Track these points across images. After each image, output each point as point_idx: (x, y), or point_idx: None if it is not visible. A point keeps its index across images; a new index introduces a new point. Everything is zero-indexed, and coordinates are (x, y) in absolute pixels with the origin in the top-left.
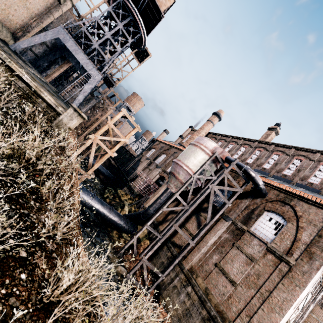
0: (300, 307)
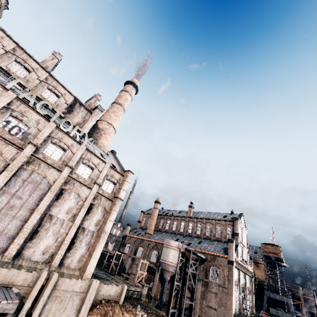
0: (237, 300)
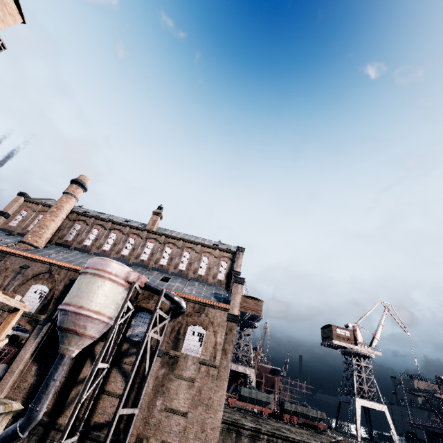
0: None
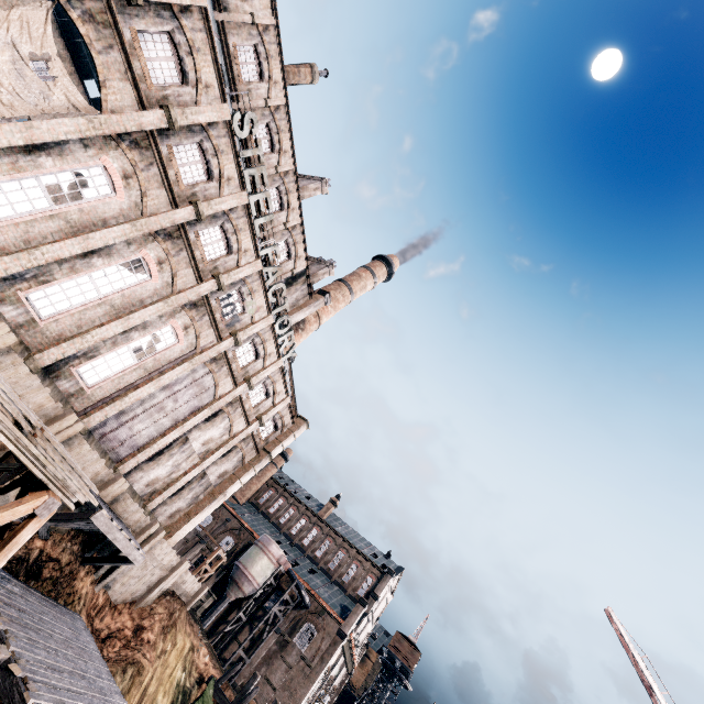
0: (312, 695)
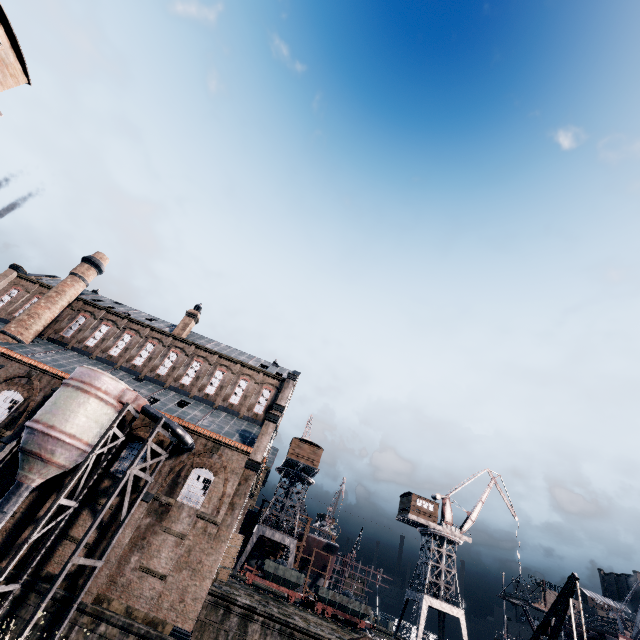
0: None
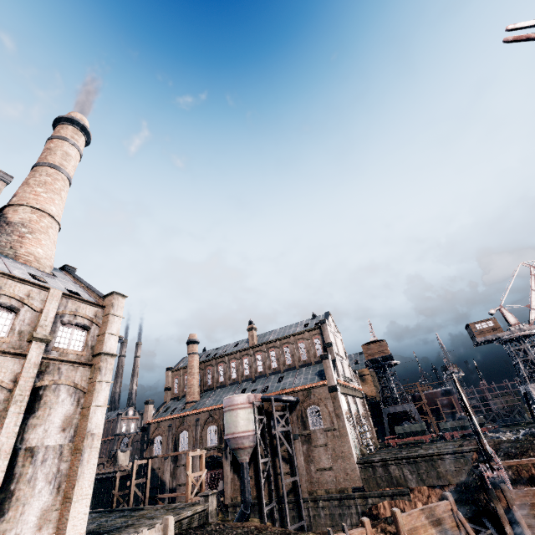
0: (355, 439)
